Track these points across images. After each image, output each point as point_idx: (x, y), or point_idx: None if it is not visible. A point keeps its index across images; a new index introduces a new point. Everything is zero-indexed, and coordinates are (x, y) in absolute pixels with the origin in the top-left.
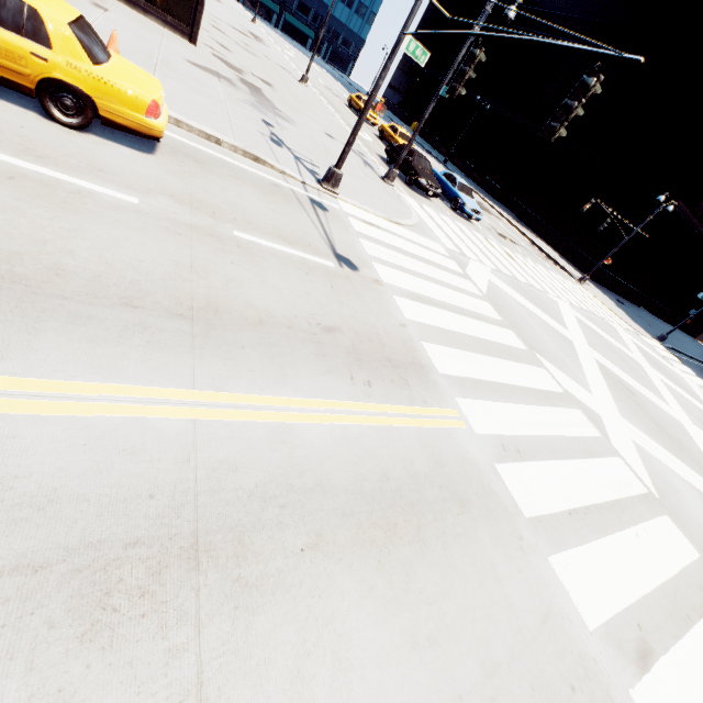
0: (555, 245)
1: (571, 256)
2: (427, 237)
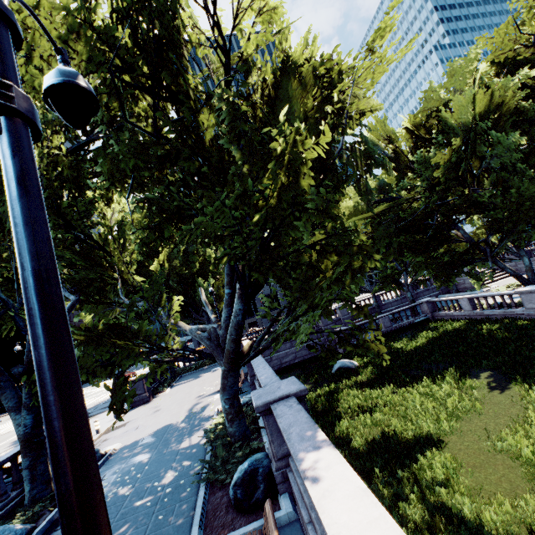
0: None
1: None
2: (4, 428)
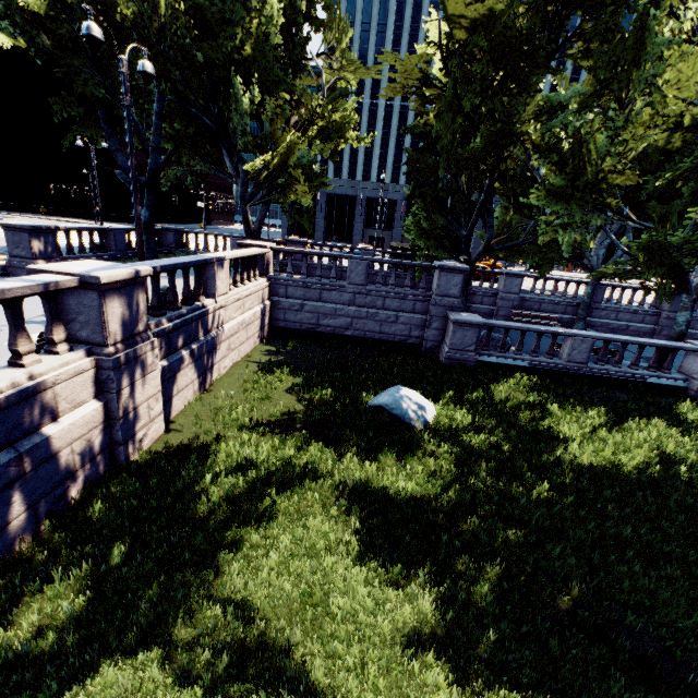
0: (79, 217)
1: (92, 217)
2: None
